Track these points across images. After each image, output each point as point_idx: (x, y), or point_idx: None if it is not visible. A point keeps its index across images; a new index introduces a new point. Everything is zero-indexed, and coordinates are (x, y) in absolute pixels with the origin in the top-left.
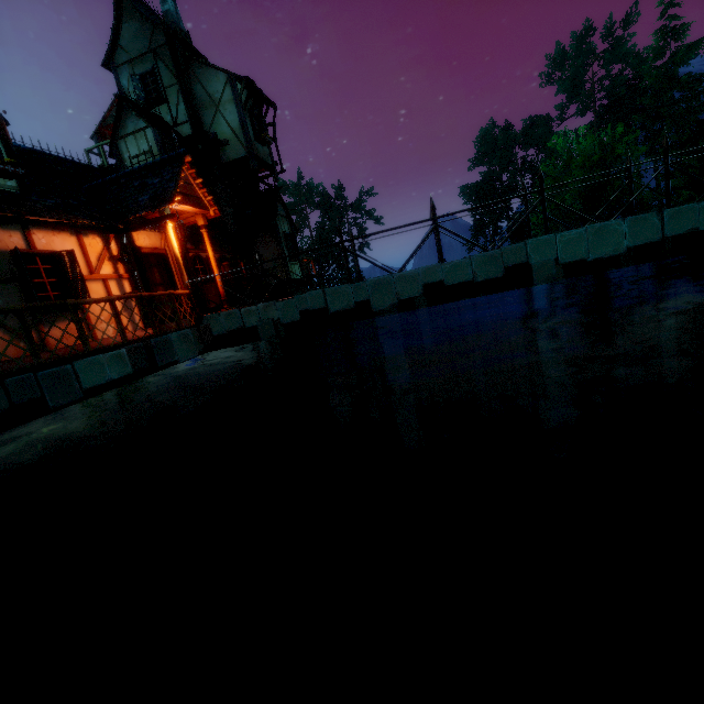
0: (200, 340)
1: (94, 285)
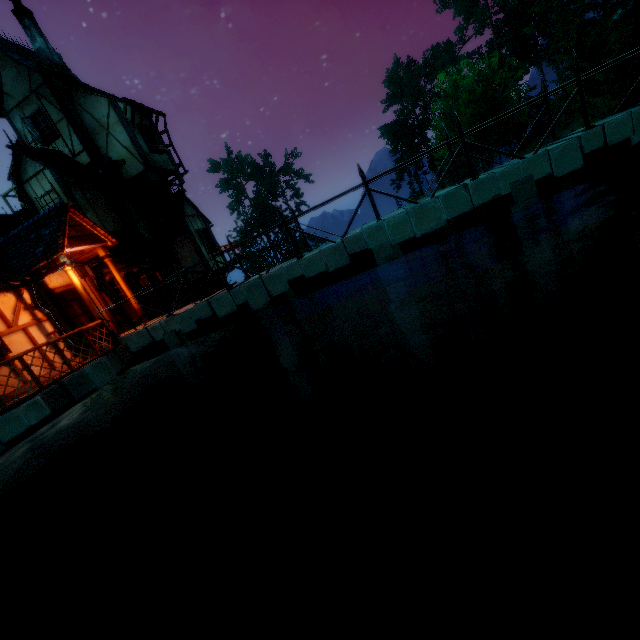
0: (120, 360)
1: (14, 336)
